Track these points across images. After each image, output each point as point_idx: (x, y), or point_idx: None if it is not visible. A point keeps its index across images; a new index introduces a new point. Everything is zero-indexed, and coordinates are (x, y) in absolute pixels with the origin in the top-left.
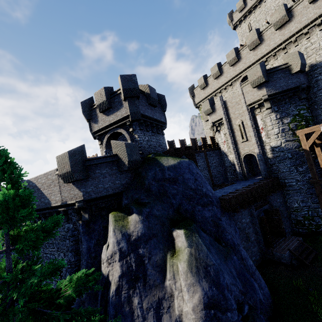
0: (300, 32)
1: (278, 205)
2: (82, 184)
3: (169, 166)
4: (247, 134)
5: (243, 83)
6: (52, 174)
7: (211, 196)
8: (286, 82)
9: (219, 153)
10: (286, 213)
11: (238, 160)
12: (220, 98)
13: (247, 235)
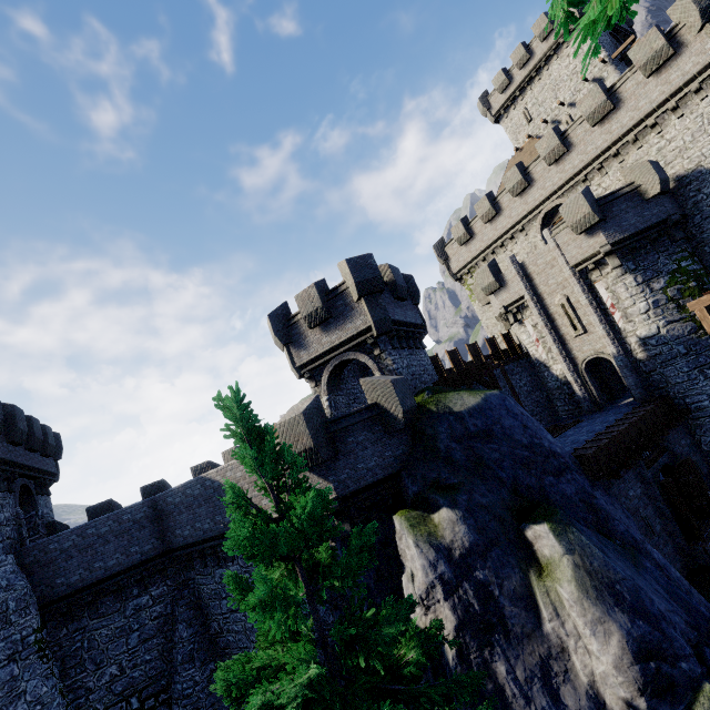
0: (640, 125)
1: (686, 452)
2: (330, 468)
3: (469, 409)
4: (583, 319)
5: (554, 229)
6: None
7: (560, 454)
8: (638, 215)
9: (528, 365)
10: (706, 466)
11: (575, 373)
12: (511, 261)
13: (646, 522)
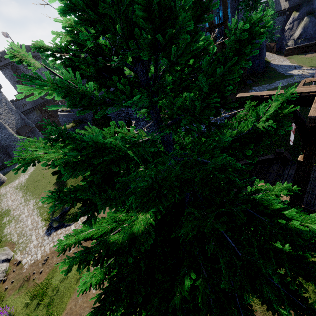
0: None
1: None
2: (289, 2)
3: None
4: None
5: None
6: None
7: None
8: None
9: None
10: None
11: None
12: None
13: None
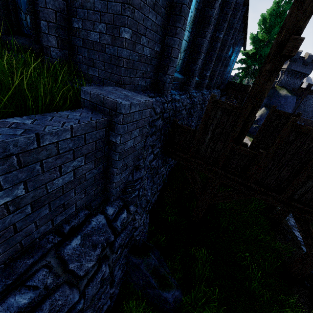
0: None
1: None
2: None
3: (281, 93)
4: None
5: None
6: None
7: (285, 110)
8: None
9: None
10: None
11: None
12: None
13: None
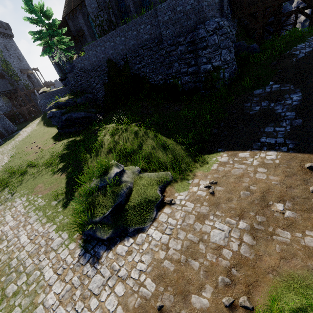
0: None
1: None
2: None
3: None
4: None
5: None
6: None
7: None
8: None
9: None
10: None
11: None
12: None
13: None
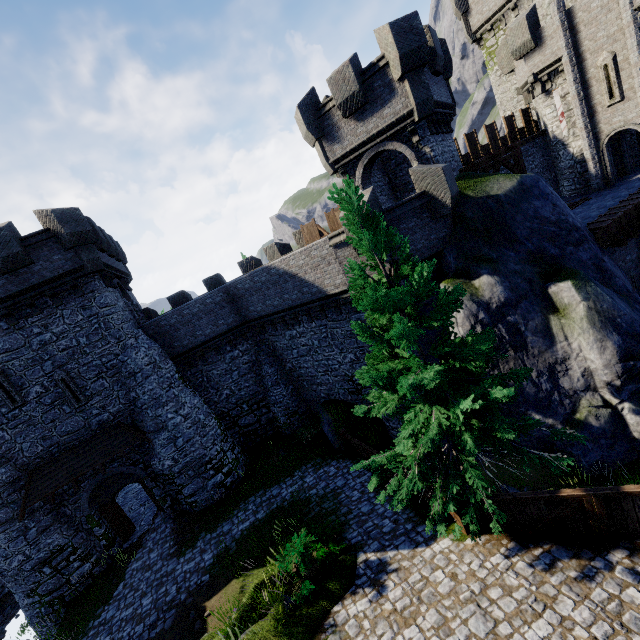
0: None
1: None
2: None
3: (506, 192)
4: (625, 83)
5: None
6: (319, 249)
7: (580, 228)
8: None
9: (543, 144)
10: None
11: (595, 150)
12: (557, 6)
13: (632, 280)
